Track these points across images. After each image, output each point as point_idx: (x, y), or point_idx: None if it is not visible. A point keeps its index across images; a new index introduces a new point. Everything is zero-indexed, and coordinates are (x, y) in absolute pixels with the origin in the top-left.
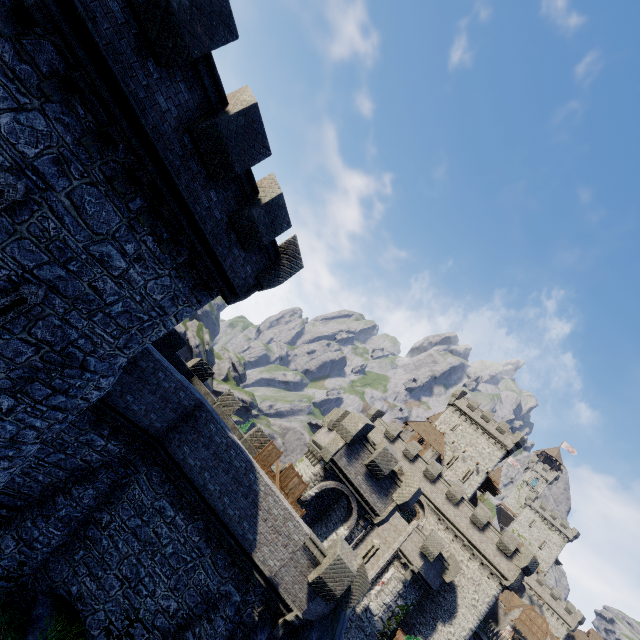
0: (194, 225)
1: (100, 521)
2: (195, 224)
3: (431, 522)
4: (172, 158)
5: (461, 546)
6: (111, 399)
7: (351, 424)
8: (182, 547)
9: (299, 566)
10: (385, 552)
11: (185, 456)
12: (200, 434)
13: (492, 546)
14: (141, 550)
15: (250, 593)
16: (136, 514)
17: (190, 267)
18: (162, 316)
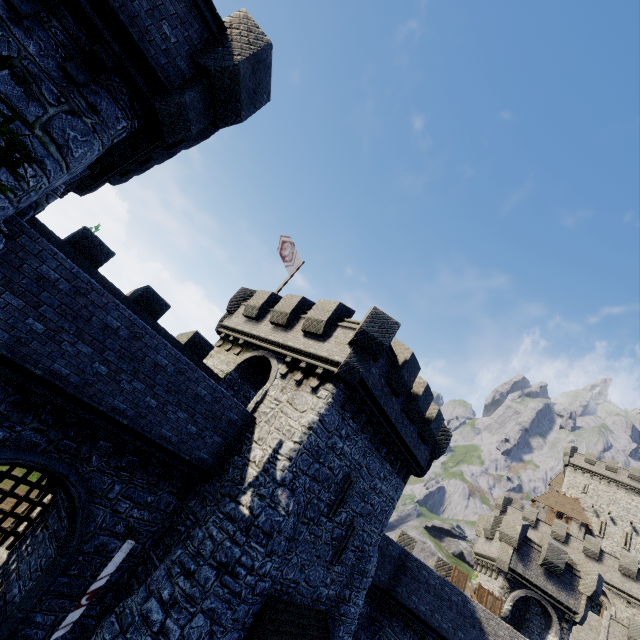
0: (406, 447)
1: None
2: (407, 447)
3: (621, 608)
4: (399, 425)
5: None
6: None
7: (509, 529)
8: None
9: None
10: None
11: (412, 601)
12: (414, 578)
13: None
14: None
15: None
16: None
17: (402, 468)
18: (392, 503)
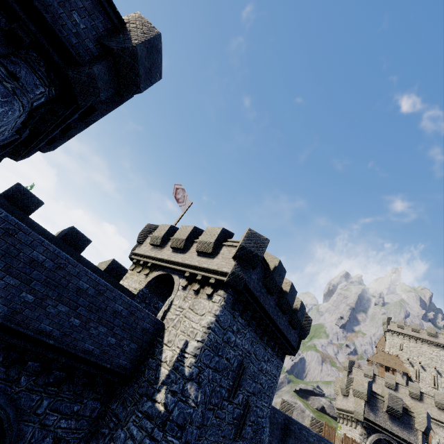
0: (281, 333)
1: None
2: (282, 333)
3: (442, 435)
4: (275, 317)
5: None
6: None
7: (359, 386)
8: None
9: None
10: None
11: None
12: (297, 439)
13: None
14: None
15: None
16: None
17: (280, 350)
18: (275, 379)
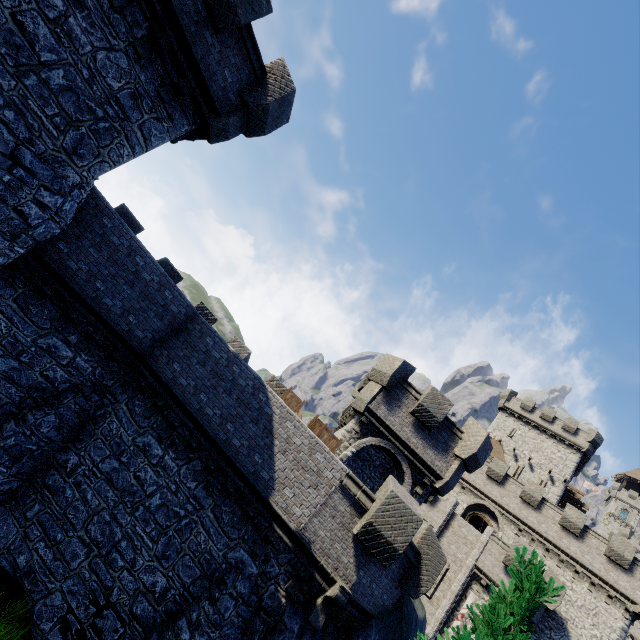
0: None
1: (64, 465)
2: None
3: (509, 535)
4: None
5: (557, 562)
6: (76, 282)
7: (385, 365)
8: (173, 497)
9: (338, 515)
10: (457, 573)
11: (175, 375)
12: (194, 349)
13: (600, 558)
14: (117, 502)
15: (271, 562)
16: (112, 454)
17: (152, 47)
18: (122, 121)
